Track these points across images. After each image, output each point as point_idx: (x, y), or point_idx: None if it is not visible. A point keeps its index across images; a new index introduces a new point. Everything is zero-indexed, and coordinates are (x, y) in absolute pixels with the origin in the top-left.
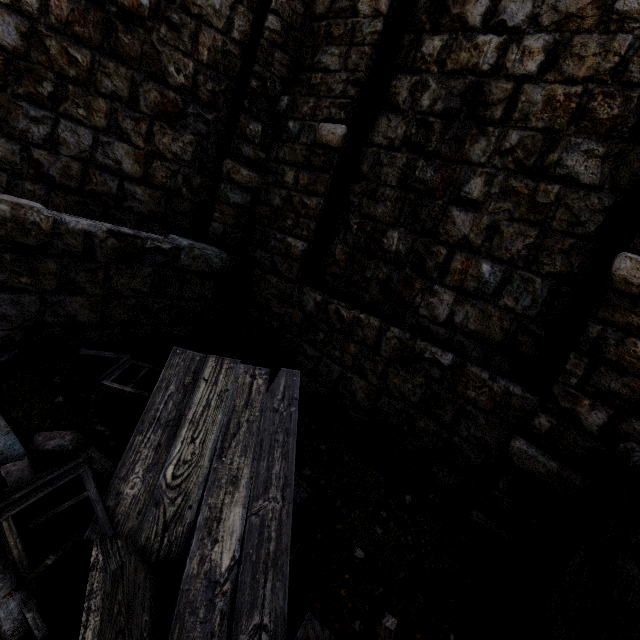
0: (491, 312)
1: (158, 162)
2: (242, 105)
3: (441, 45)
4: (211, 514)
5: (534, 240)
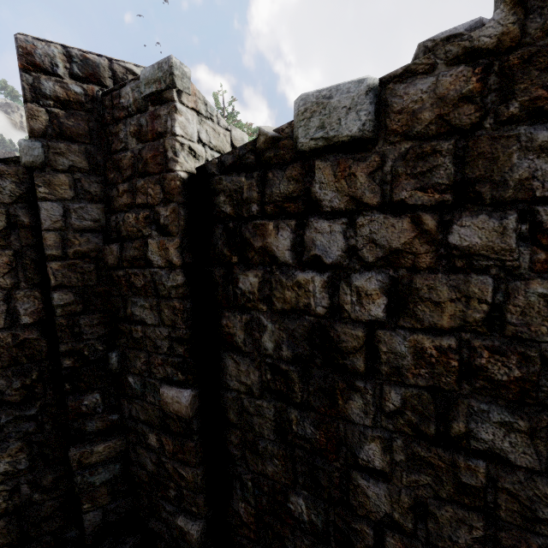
0: None
1: None
2: (64, 388)
3: (258, 282)
4: None
5: (484, 534)
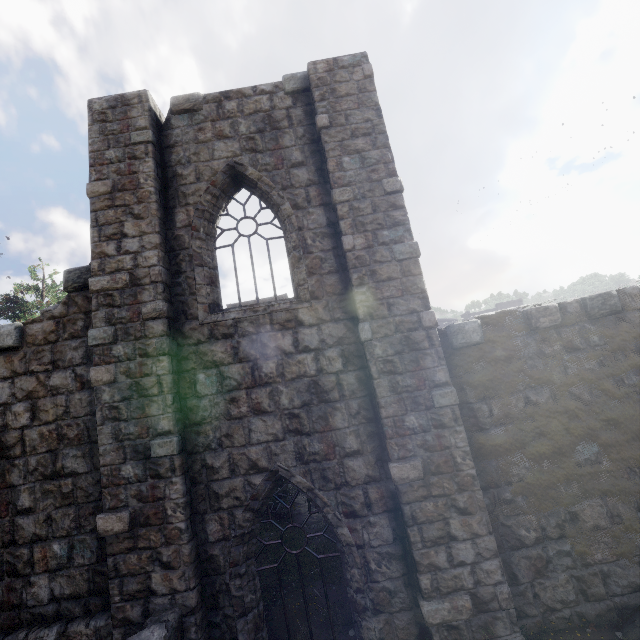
0: (74, 574)
1: None
2: None
3: None
4: None
5: (74, 515)
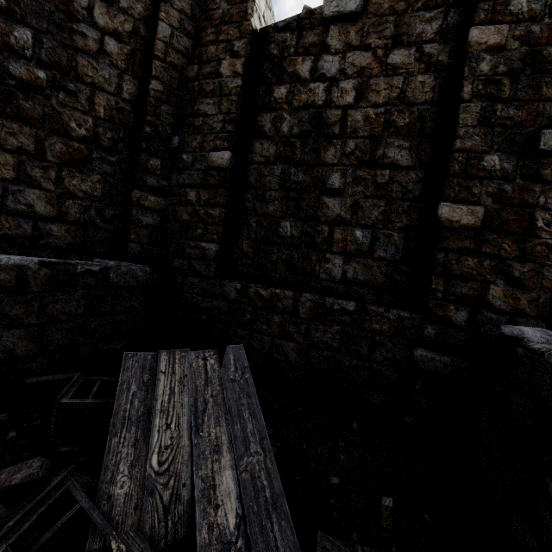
0: (371, 264)
1: (70, 201)
2: (141, 146)
3: (286, 91)
4: (205, 484)
5: (384, 208)
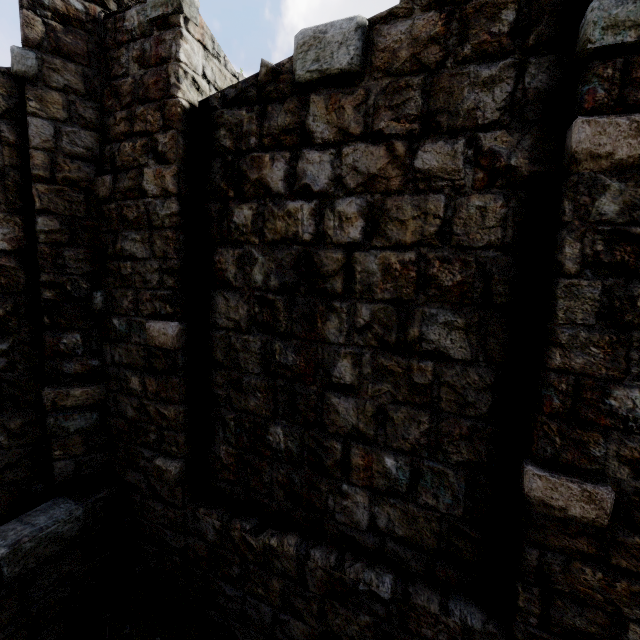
0: (414, 513)
1: None
2: (42, 322)
3: (252, 214)
4: None
5: (429, 426)
